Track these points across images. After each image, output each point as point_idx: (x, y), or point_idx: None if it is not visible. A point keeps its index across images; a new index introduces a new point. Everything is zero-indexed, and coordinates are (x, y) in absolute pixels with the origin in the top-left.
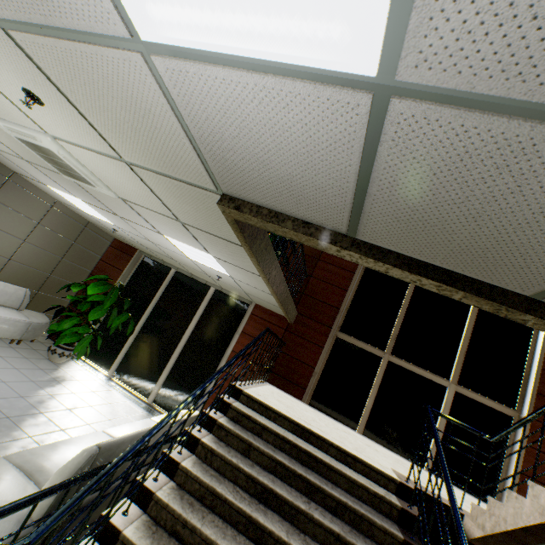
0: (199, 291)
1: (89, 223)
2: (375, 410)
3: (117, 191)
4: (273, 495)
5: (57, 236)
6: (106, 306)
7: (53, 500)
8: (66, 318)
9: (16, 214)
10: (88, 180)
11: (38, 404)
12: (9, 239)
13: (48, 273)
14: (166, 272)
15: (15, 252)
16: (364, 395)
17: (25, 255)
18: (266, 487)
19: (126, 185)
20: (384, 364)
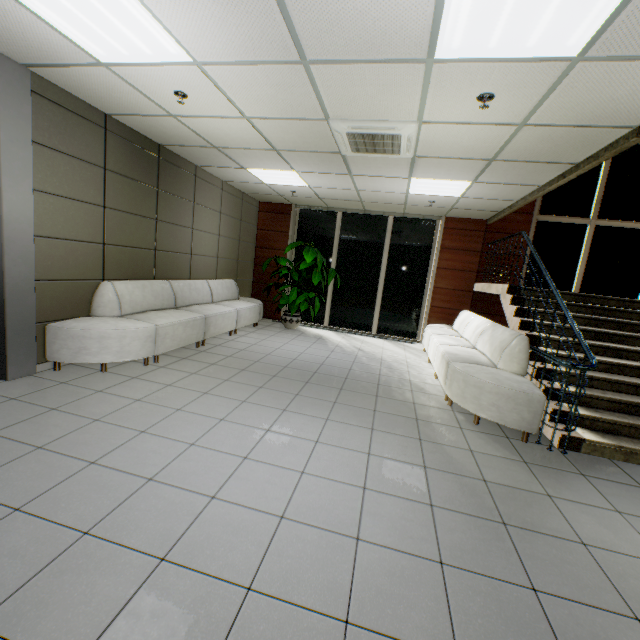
0: (377, 225)
1: (243, 195)
2: (586, 273)
3: (426, 151)
4: (604, 335)
5: (231, 220)
6: (319, 268)
7: (527, 363)
8: (277, 292)
9: (208, 211)
10: (399, 151)
11: (345, 352)
12: (212, 239)
13: (236, 260)
14: (332, 219)
15: (218, 249)
16: (574, 264)
17: (223, 249)
18: (599, 332)
19: (464, 143)
20: (591, 230)
